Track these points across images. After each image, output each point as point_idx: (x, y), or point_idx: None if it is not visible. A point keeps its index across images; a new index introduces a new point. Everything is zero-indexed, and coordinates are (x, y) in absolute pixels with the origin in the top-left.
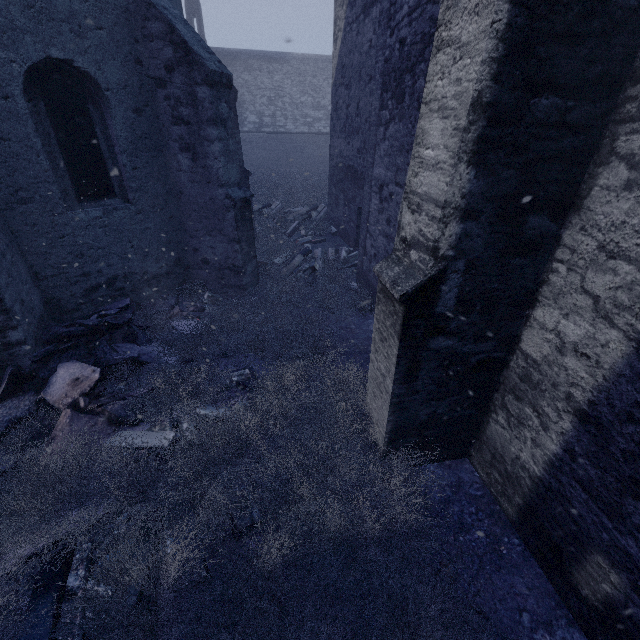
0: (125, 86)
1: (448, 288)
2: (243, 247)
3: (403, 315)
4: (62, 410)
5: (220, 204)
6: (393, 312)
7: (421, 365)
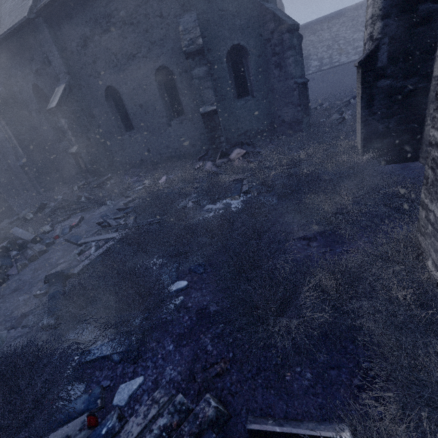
0: (255, 47)
1: (382, 53)
2: (302, 109)
3: (361, 72)
4: (235, 161)
5: (291, 88)
6: (359, 76)
7: (374, 97)
